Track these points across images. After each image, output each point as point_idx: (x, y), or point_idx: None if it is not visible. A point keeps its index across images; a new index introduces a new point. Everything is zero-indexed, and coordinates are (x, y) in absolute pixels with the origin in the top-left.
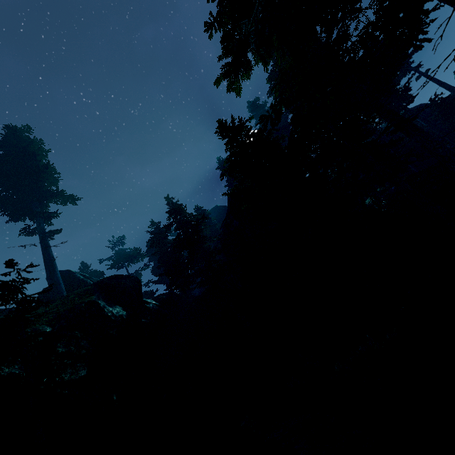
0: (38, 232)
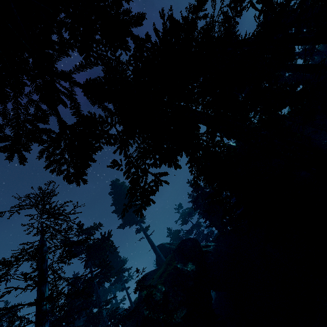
0: (141, 230)
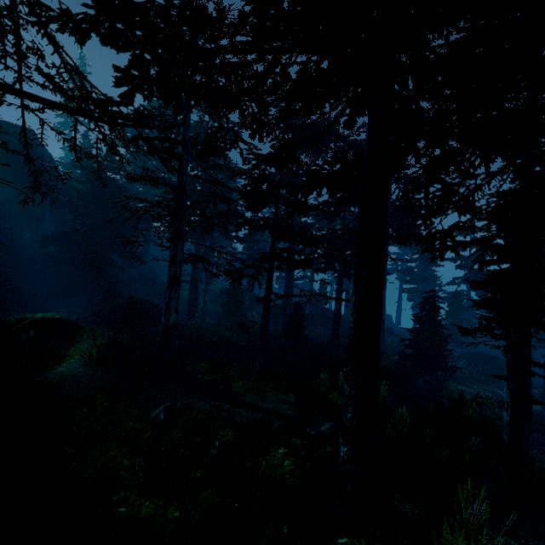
0: None
